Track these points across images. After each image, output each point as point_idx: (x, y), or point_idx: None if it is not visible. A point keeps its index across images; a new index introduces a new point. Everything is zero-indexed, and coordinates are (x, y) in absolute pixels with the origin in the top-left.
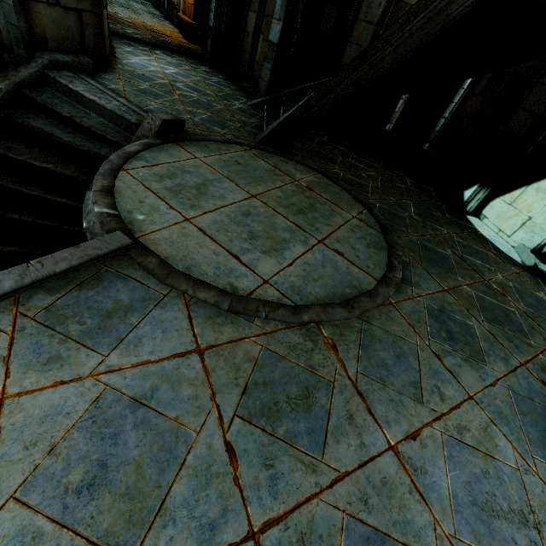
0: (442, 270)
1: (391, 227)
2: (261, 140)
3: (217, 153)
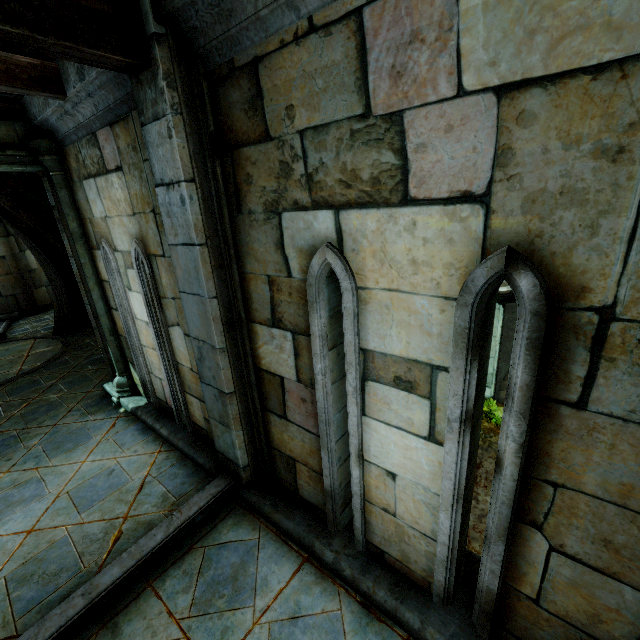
0: (8, 394)
1: (37, 371)
2: (53, 332)
3: (6, 346)
